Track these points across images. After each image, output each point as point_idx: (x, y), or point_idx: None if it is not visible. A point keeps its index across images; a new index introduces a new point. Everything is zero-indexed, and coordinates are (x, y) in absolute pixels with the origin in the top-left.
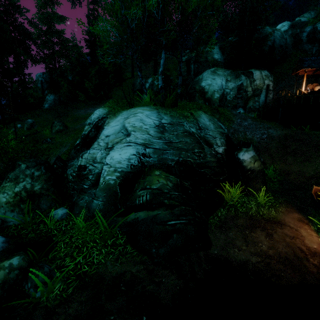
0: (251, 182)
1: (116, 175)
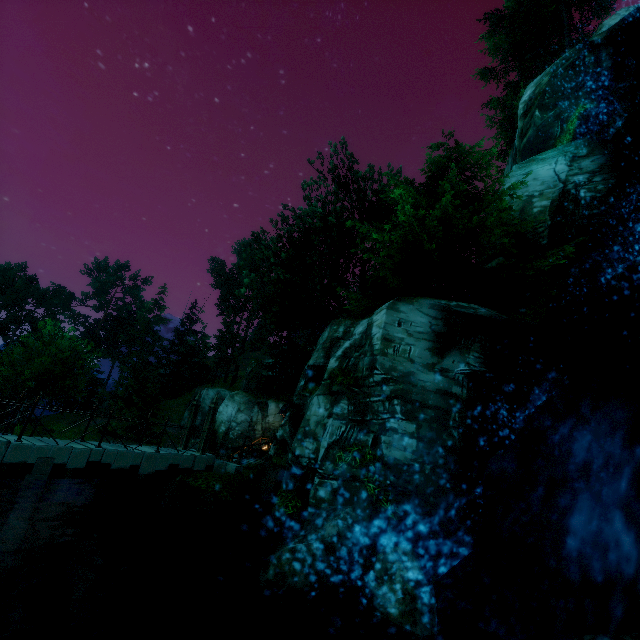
0: None
1: None
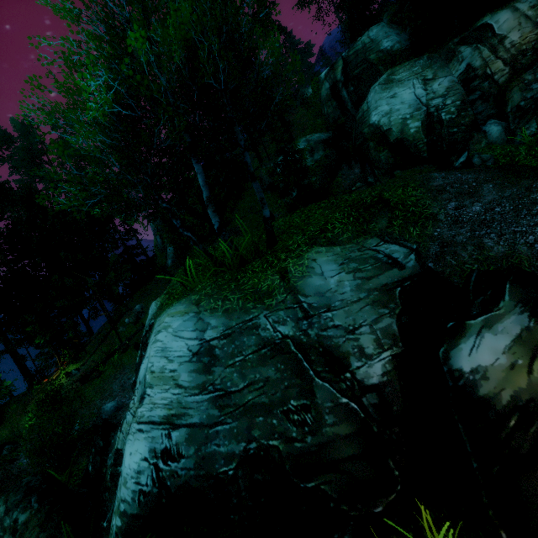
0: (523, 482)
1: (116, 523)
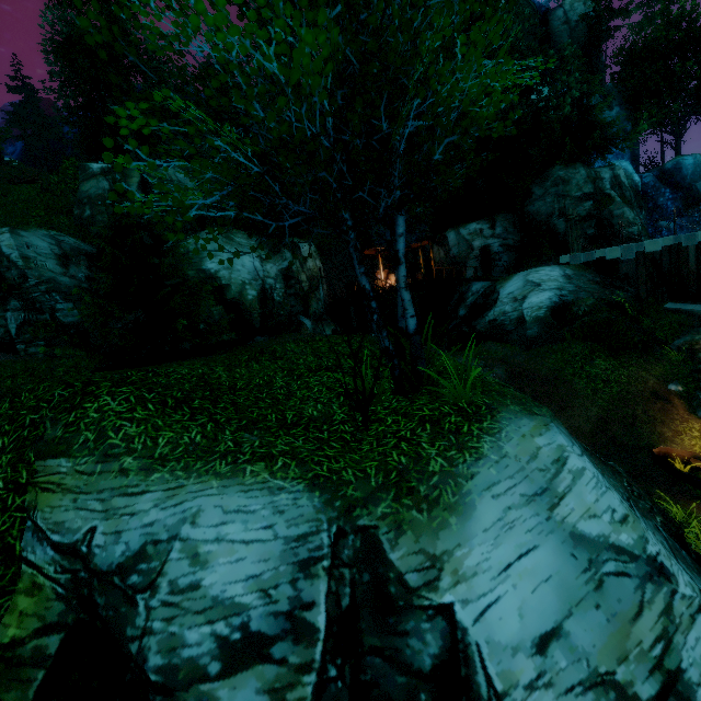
0: None
1: None
